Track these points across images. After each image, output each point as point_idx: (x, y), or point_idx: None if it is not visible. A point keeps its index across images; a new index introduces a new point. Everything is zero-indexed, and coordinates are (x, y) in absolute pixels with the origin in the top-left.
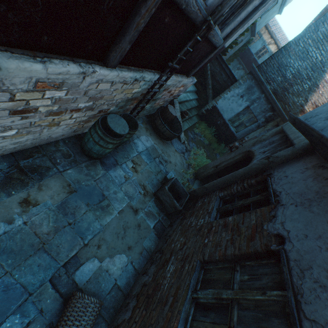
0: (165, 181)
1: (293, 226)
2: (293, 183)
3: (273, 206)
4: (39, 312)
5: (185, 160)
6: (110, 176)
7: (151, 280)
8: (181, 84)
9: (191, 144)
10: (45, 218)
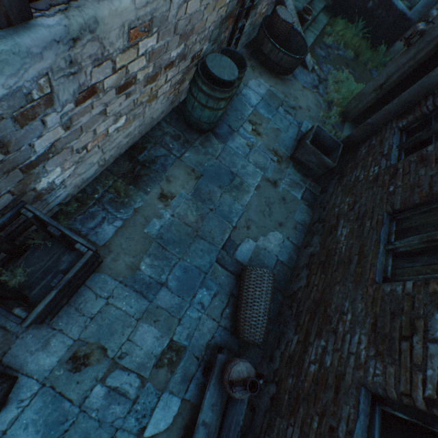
0: (301, 137)
1: None
2: None
3: None
4: (219, 287)
5: (321, 98)
6: (230, 148)
7: (320, 249)
8: None
9: (326, 68)
10: (187, 209)
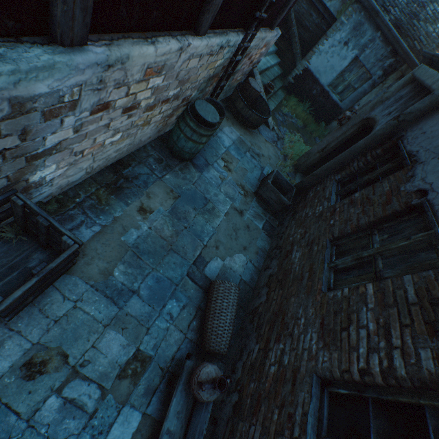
0: (263, 178)
1: (436, 177)
2: (433, 137)
3: (409, 167)
4: (188, 299)
5: (279, 151)
6: (205, 178)
7: (278, 270)
8: (264, 43)
9: (283, 130)
10: (163, 223)
